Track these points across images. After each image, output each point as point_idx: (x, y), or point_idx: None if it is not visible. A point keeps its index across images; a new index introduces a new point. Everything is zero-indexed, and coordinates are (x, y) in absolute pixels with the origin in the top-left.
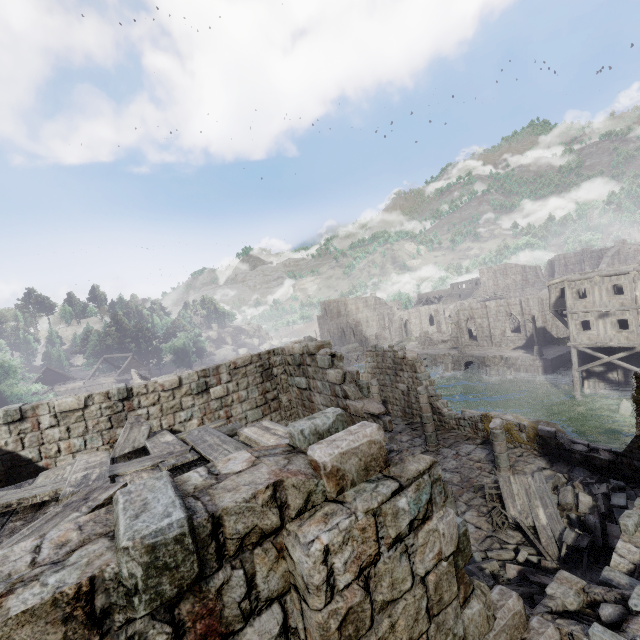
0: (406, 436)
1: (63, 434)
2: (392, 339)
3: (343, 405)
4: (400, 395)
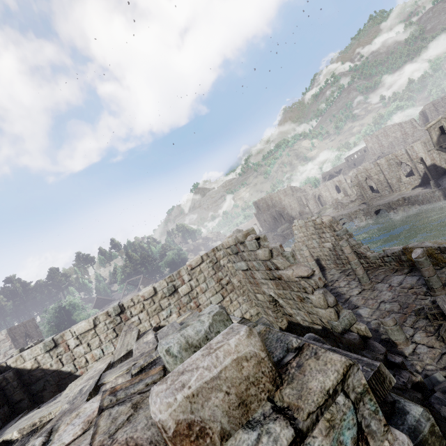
0: (342, 282)
1: (86, 349)
2: (312, 212)
3: (277, 275)
4: (328, 252)
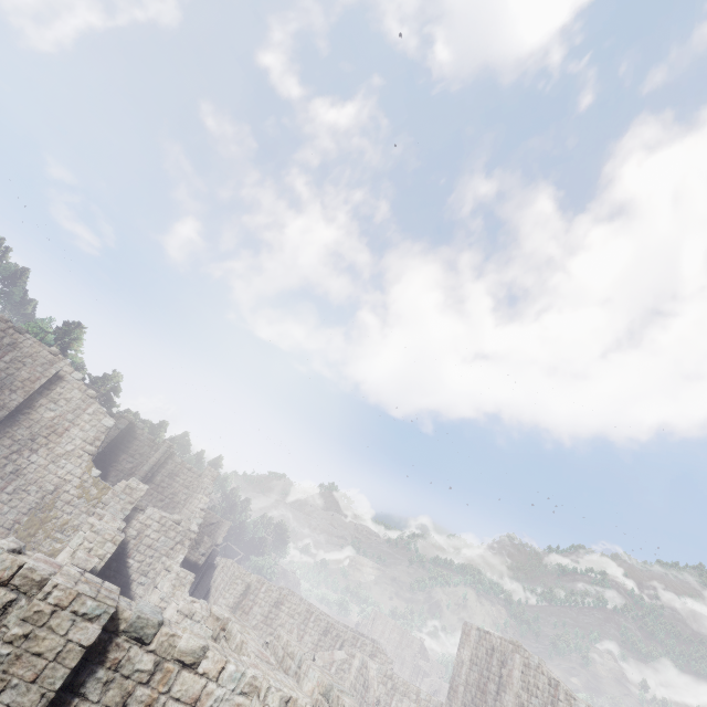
0: None
1: None
2: None
3: None
4: None
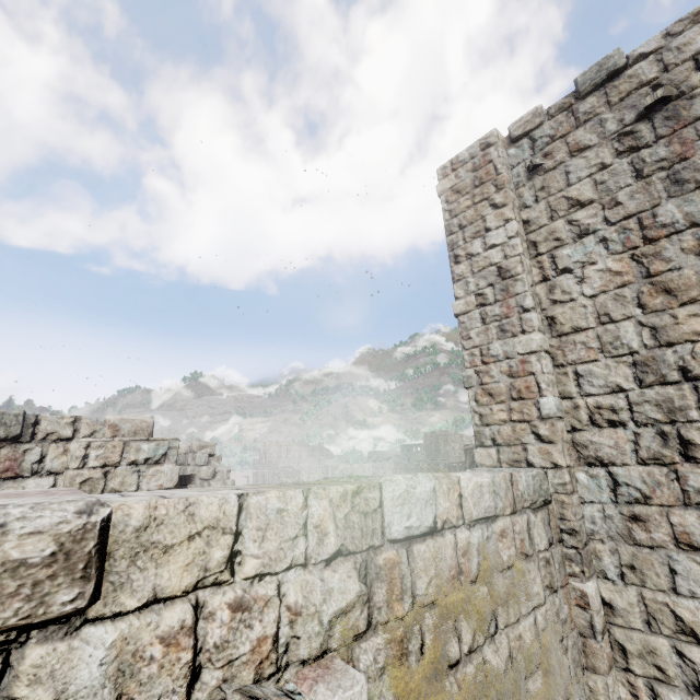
0: None
1: None
2: None
3: None
4: None
